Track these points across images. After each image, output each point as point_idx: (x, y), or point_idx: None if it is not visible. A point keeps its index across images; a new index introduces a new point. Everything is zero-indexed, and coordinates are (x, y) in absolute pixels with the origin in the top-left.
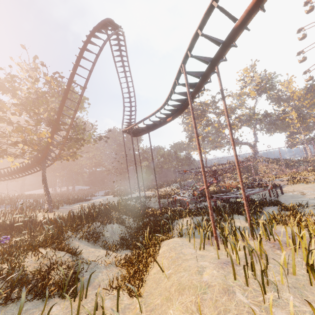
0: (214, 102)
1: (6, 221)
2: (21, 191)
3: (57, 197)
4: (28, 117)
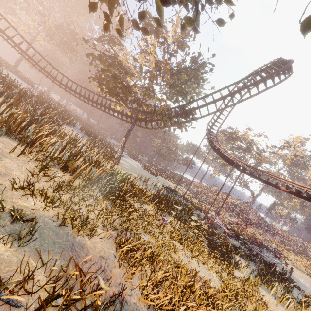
0: (263, 150)
1: (127, 179)
2: (48, 91)
3: (85, 125)
4: (175, 93)
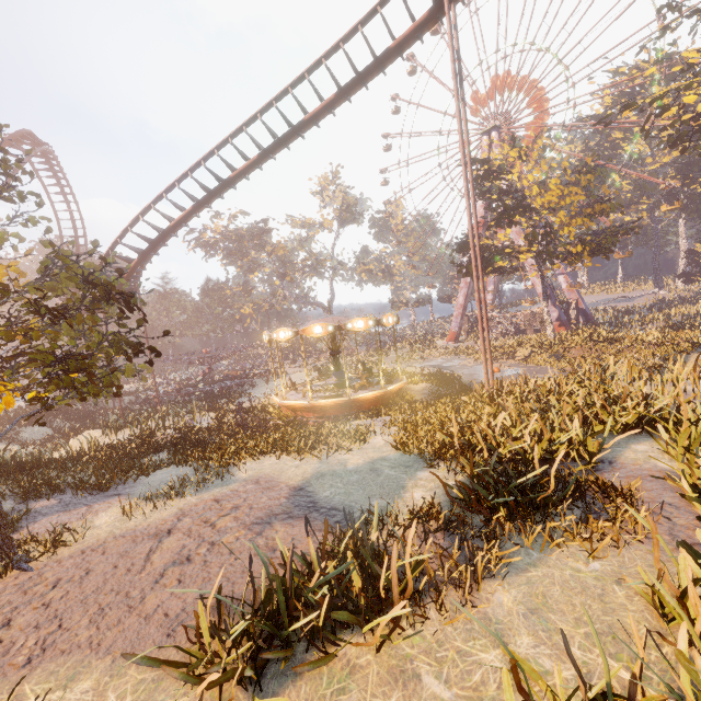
0: (254, 237)
1: None
2: None
3: None
4: None
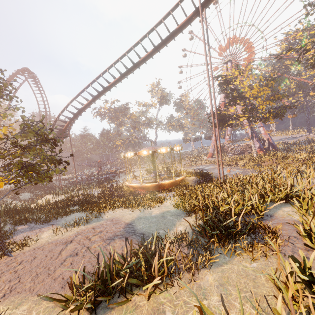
0: (122, 111)
1: None
2: None
3: None
4: None
